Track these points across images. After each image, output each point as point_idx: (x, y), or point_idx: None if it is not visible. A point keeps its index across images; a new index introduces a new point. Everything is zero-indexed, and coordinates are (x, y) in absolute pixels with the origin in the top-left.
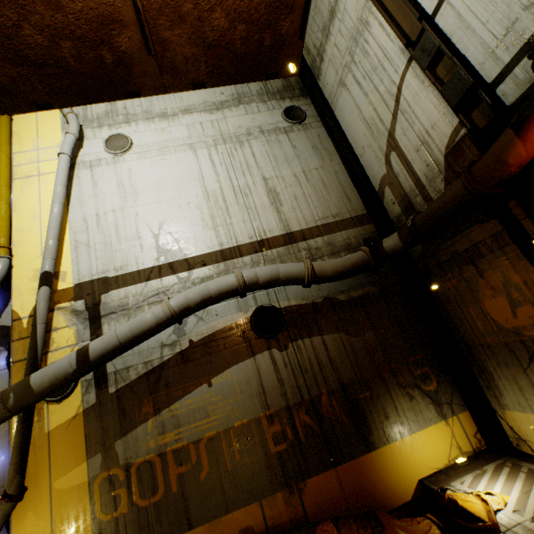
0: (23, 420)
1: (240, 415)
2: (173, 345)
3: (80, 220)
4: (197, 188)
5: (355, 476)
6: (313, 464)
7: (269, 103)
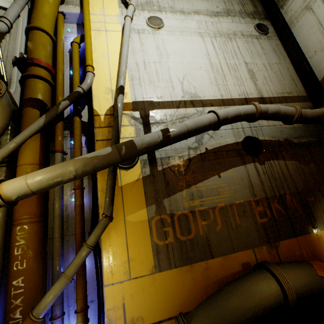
0: (113, 172)
1: (238, 197)
2: (196, 149)
3: (133, 63)
4: (205, 59)
5: (308, 244)
6: (283, 233)
7: (245, 19)
